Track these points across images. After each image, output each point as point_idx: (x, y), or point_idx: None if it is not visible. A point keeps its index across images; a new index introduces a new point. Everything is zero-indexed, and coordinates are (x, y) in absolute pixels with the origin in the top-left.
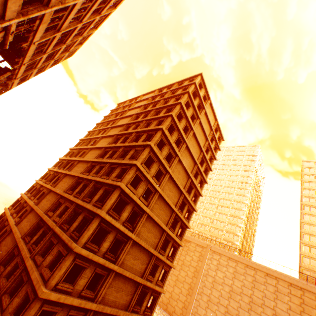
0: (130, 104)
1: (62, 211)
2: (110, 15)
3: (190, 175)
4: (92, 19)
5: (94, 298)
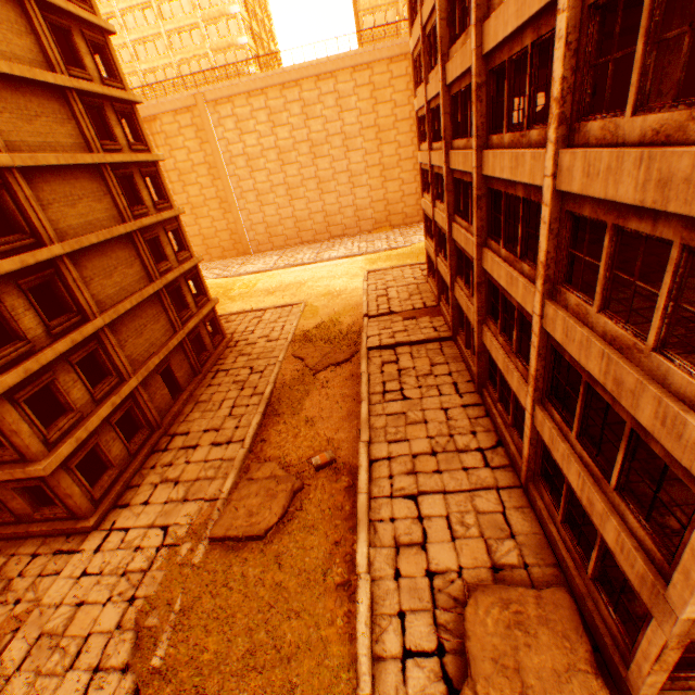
0: None
1: None
2: None
3: None
4: None
5: (122, 380)
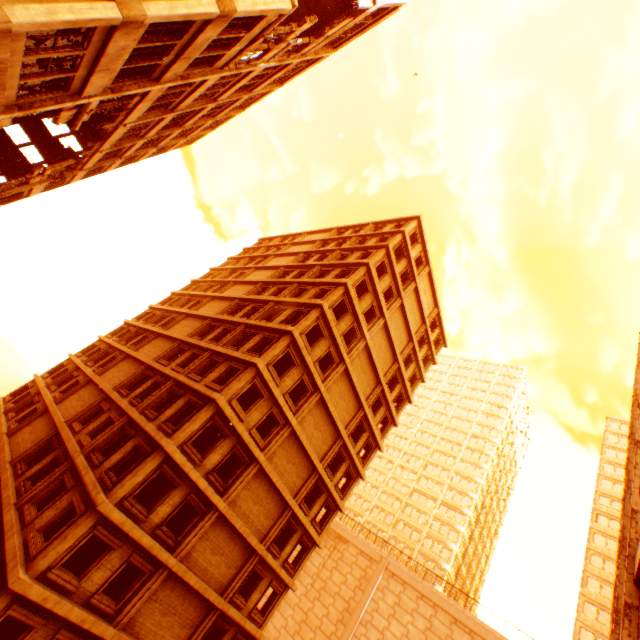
0: (280, 244)
1: (100, 425)
2: (270, 93)
3: (363, 403)
4: (236, 98)
5: (113, 615)
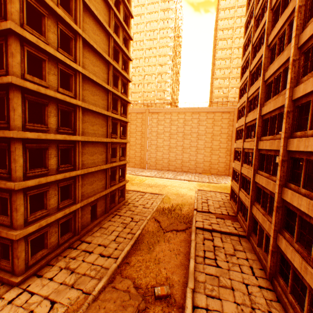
0: None
1: None
2: None
3: (110, 32)
4: None
5: (74, 202)
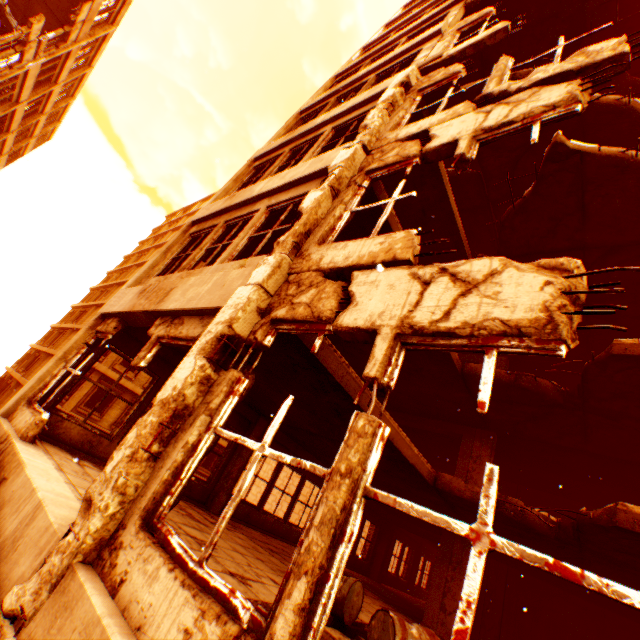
0: (179, 218)
1: None
2: (87, 76)
3: None
4: (42, 94)
5: None
